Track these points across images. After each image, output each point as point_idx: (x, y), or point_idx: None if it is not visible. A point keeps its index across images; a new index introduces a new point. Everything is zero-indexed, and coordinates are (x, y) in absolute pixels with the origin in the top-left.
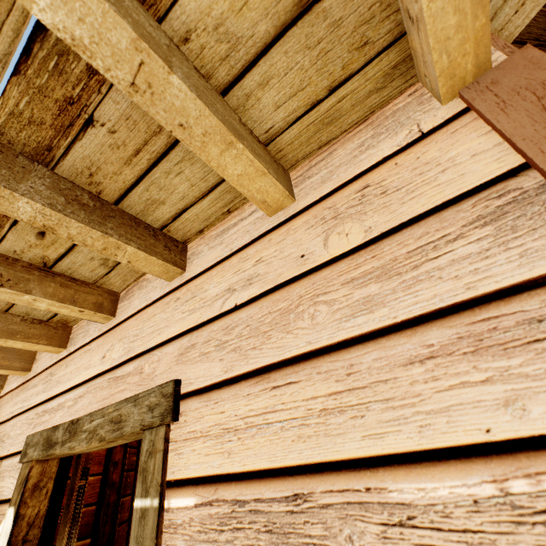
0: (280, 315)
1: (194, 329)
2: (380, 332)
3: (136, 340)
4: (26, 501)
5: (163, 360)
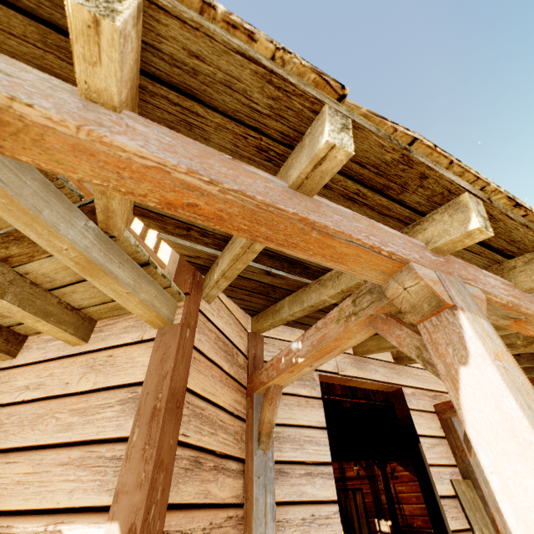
0: (37, 417)
1: None
2: (62, 444)
3: None
4: None
5: None
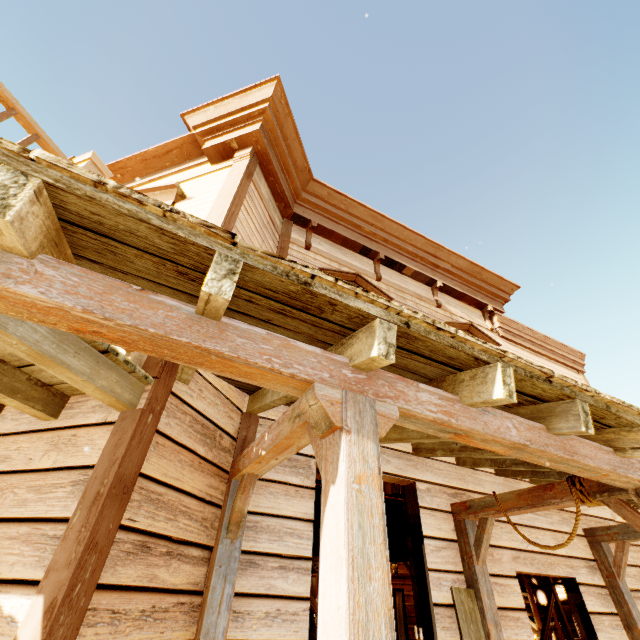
0: None
1: None
2: (15, 519)
3: None
4: None
5: None
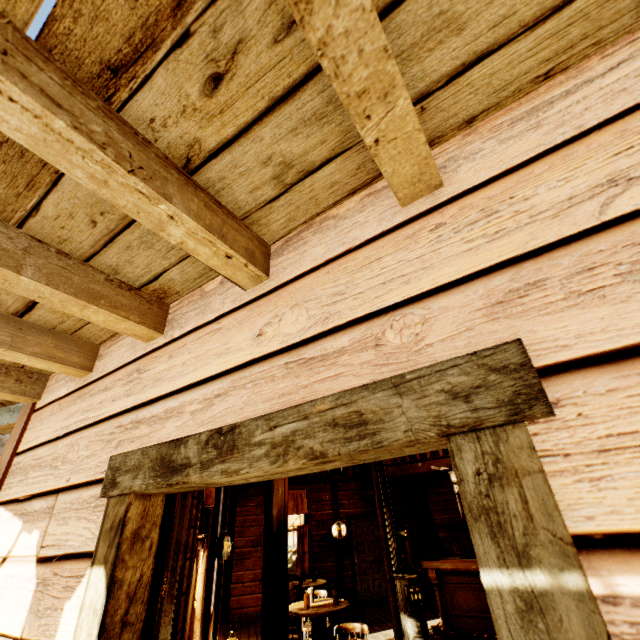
0: None
1: (523, 259)
2: None
3: (339, 301)
4: (123, 558)
5: (439, 319)
